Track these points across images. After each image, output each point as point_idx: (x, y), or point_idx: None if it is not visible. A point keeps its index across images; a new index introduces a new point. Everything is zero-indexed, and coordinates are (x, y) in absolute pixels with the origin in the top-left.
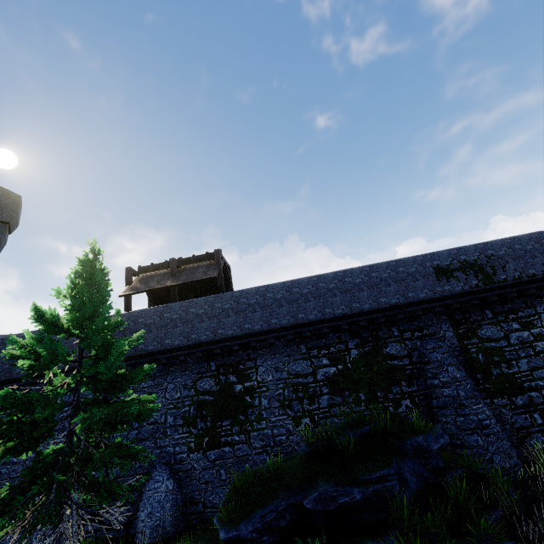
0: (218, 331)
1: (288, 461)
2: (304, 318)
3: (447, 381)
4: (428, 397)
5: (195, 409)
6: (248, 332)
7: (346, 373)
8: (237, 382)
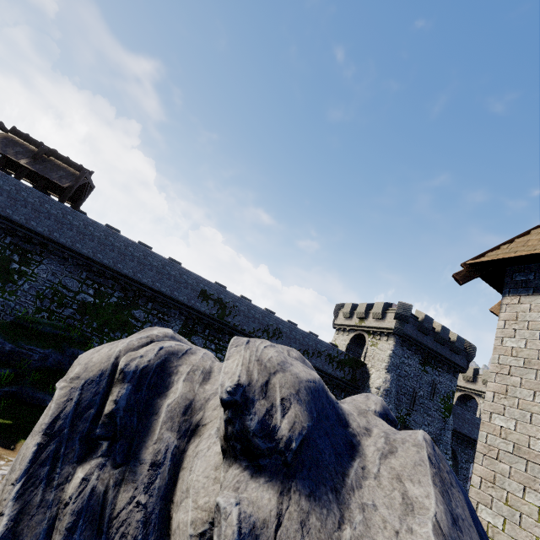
0: (32, 222)
1: None
2: (101, 259)
3: None
4: None
5: None
6: (53, 239)
7: (98, 307)
8: (18, 262)
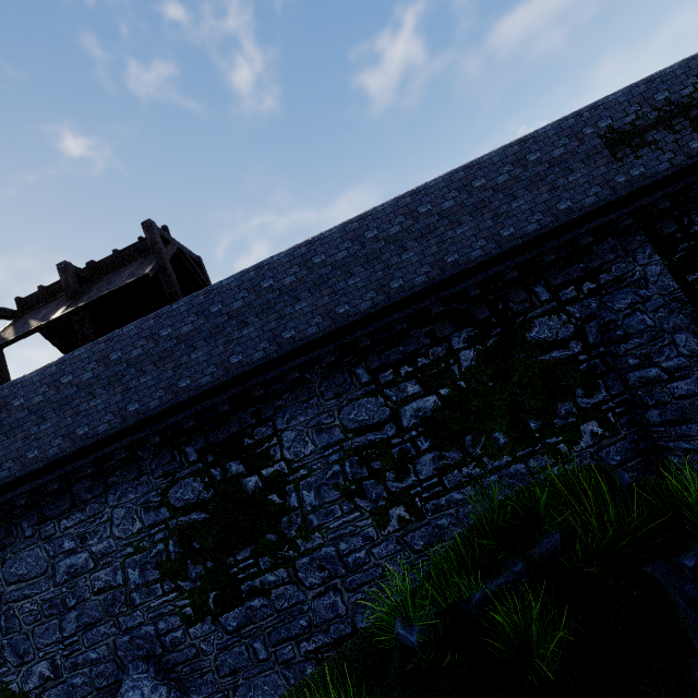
0: (181, 385)
1: (370, 661)
2: (350, 312)
3: (679, 365)
4: (634, 406)
5: (178, 543)
6: (241, 371)
7: (459, 401)
8: (246, 472)
